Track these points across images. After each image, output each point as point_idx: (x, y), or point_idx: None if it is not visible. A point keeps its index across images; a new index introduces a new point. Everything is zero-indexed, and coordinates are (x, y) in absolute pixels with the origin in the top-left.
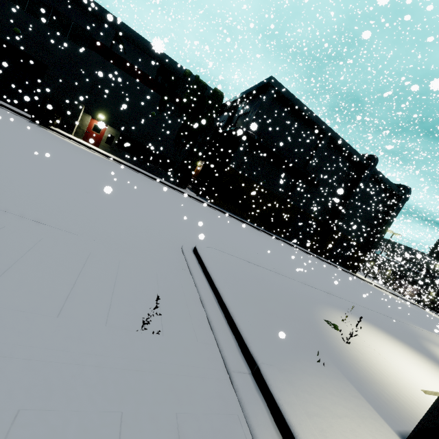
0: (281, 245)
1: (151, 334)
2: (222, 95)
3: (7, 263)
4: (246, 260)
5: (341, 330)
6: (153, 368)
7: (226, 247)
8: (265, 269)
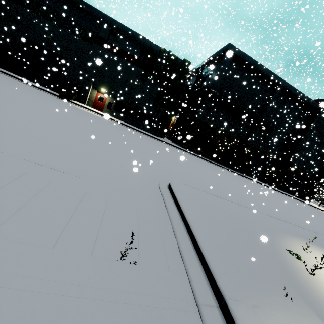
0: (241, 179)
1: (129, 264)
2: (189, 63)
3: (22, 201)
4: (212, 194)
5: (304, 259)
6: (128, 299)
7: (195, 183)
8: (229, 201)
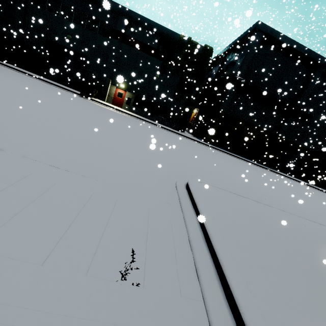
0: (271, 176)
1: (131, 285)
2: (211, 49)
3: (19, 207)
4: (237, 194)
5: None
6: None
7: (217, 181)
8: (257, 202)
